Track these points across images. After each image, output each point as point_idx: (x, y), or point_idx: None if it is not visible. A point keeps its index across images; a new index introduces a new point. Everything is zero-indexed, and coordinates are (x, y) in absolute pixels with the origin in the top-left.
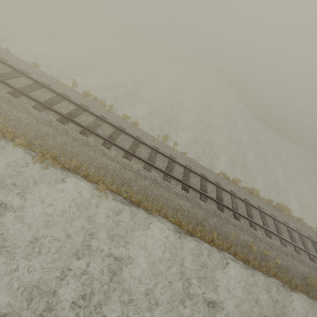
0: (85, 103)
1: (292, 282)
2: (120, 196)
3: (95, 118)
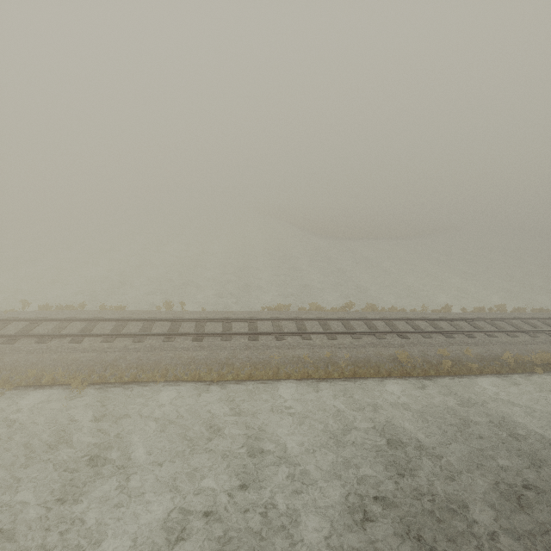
0: (43, 315)
1: (382, 371)
2: (107, 384)
3: (58, 323)
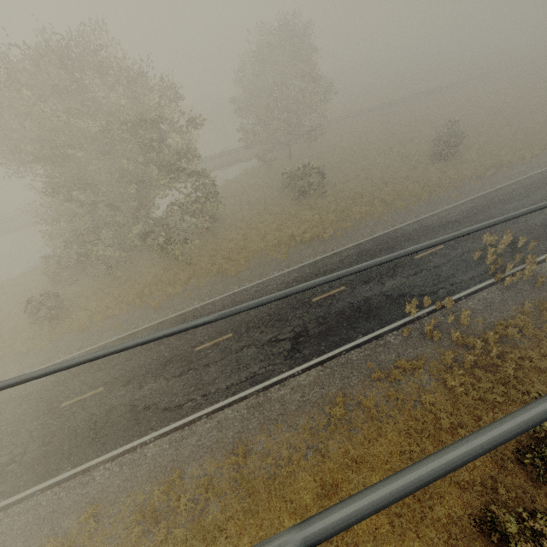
0: None
1: None
2: None
3: None
